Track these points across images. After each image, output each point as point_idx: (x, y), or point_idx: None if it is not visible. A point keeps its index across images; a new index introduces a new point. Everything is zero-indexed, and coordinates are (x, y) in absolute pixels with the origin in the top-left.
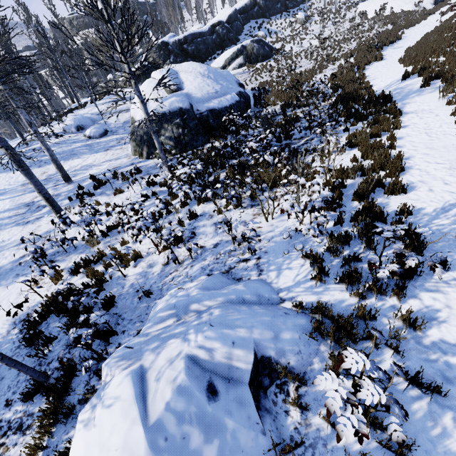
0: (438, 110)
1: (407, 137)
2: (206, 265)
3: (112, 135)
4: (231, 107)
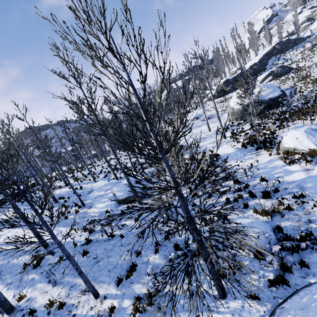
0: None
1: None
2: None
3: (213, 118)
4: (278, 96)
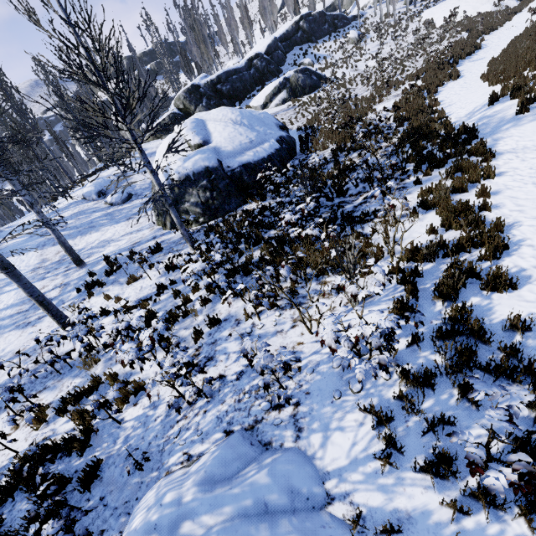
0: None
1: (507, 191)
2: (224, 412)
3: (137, 199)
4: (269, 158)
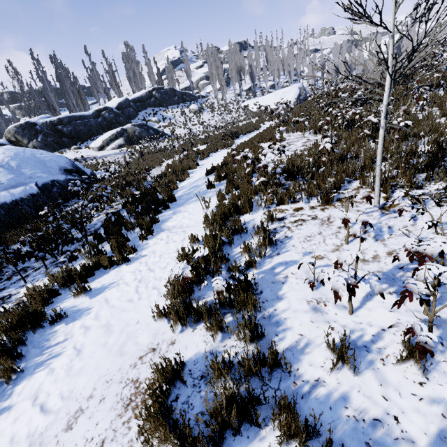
0: (193, 228)
1: (112, 289)
2: None
3: None
4: (15, 203)
